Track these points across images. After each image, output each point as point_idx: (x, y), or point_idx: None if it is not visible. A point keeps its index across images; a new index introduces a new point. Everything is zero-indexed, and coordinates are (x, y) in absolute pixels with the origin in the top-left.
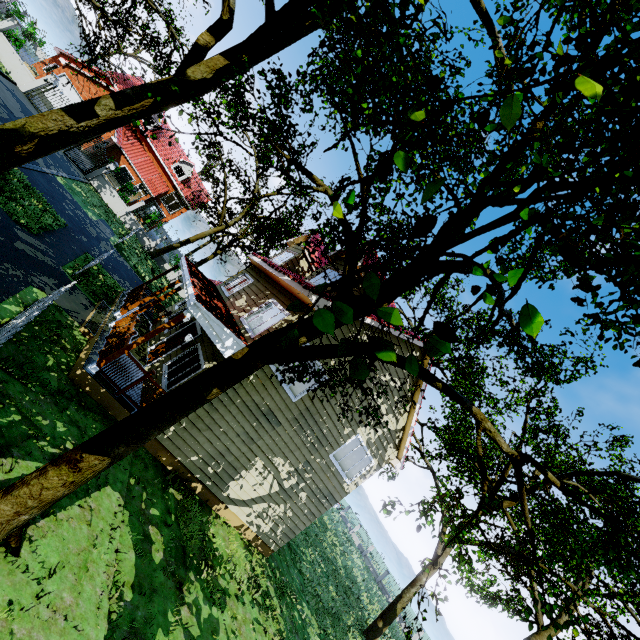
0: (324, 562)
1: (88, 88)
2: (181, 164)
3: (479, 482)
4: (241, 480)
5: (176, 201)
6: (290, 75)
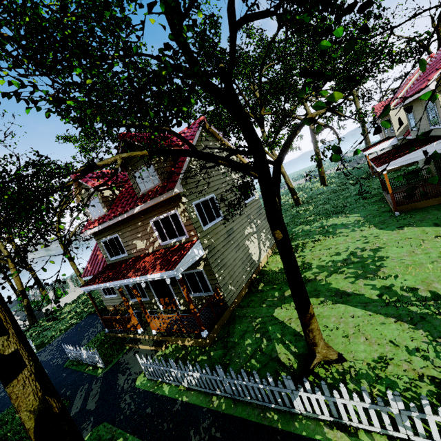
0: None
1: None
2: None
3: None
4: (252, 253)
5: None
6: None
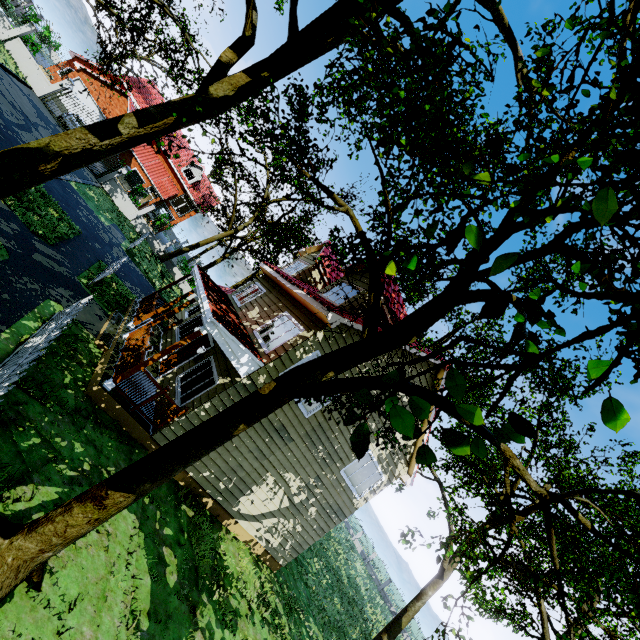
0: (329, 572)
1: (102, 92)
2: (191, 167)
3: (486, 494)
4: (252, 495)
5: (185, 204)
6: (307, 87)
